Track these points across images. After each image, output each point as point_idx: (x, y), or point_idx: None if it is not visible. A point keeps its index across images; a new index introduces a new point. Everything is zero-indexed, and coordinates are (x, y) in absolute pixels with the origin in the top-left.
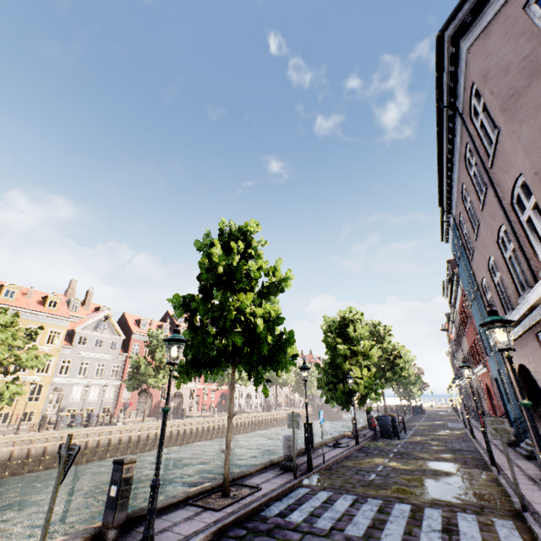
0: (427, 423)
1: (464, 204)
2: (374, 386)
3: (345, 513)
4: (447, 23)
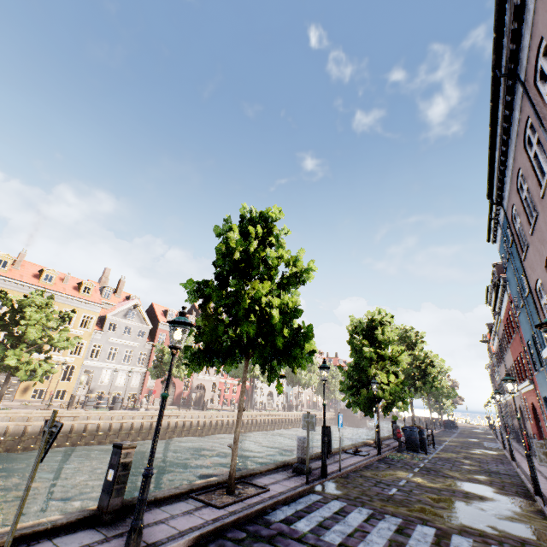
0: (459, 439)
1: (519, 194)
2: (402, 394)
3: (358, 528)
4: None
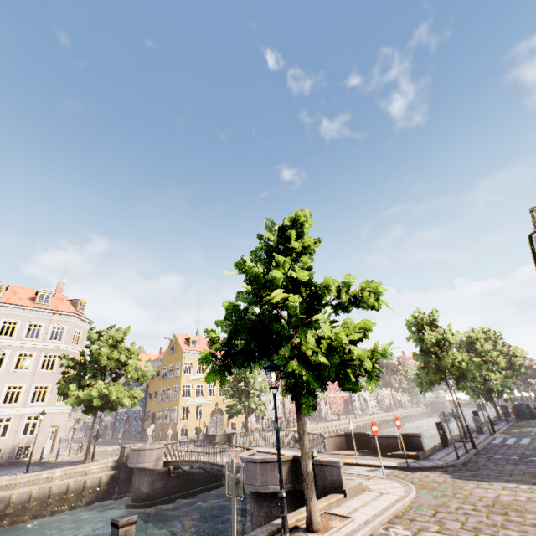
0: None
1: None
2: (507, 384)
3: (530, 441)
4: (533, 233)
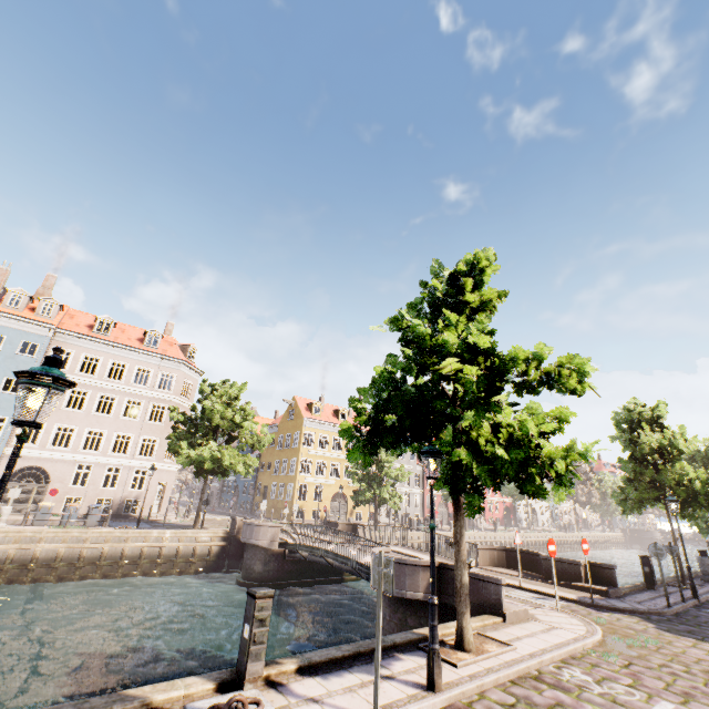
0: None
1: None
2: None
3: None
4: None
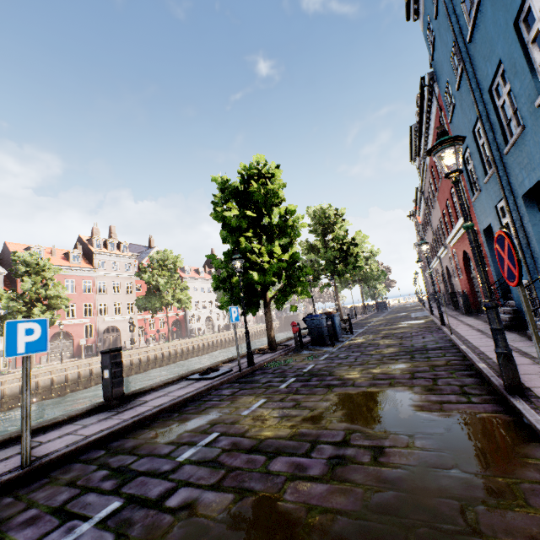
0: (387, 317)
1: None
2: (296, 273)
3: None
4: None
